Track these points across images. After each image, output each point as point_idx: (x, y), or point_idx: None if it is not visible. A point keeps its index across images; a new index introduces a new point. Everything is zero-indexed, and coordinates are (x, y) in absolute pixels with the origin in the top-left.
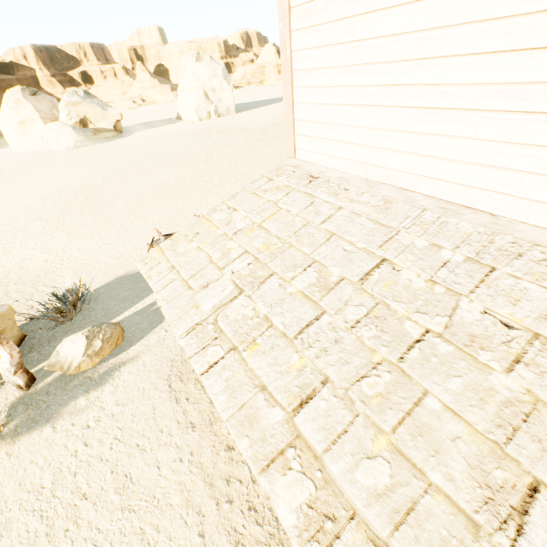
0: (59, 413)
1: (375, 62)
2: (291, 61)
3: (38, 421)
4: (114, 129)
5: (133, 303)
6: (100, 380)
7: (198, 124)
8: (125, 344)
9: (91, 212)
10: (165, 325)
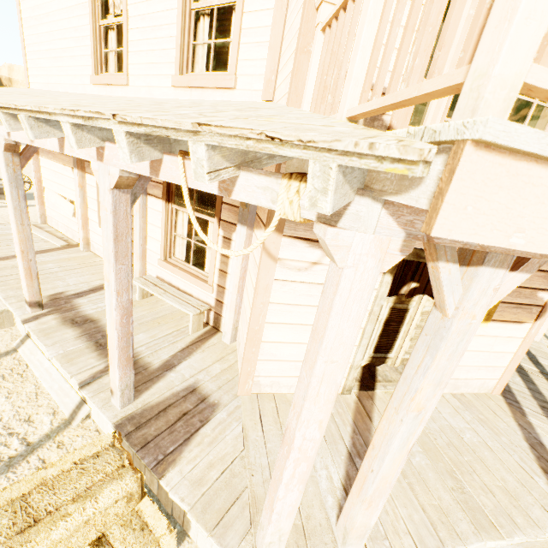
0: None
1: (44, 42)
2: (24, 40)
3: None
4: None
5: None
6: None
7: None
8: None
9: None
10: None
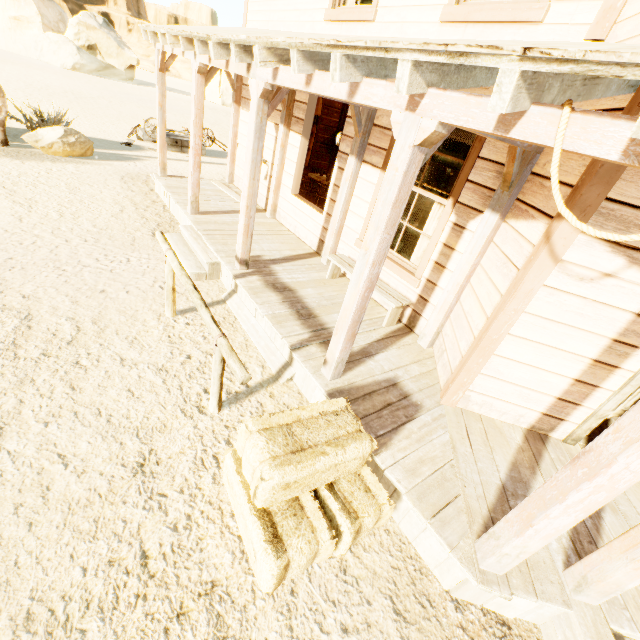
0: (28, 160)
1: None
2: None
3: (10, 158)
4: (125, 73)
5: (106, 149)
6: (66, 162)
7: (220, 106)
8: (92, 158)
9: (81, 106)
10: (130, 163)
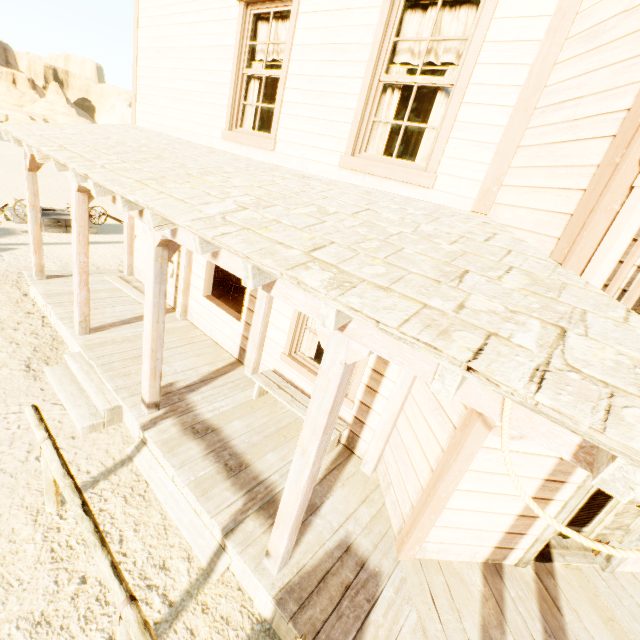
0: None
1: (163, 78)
2: (137, 71)
3: None
4: None
5: None
6: None
7: None
8: None
9: None
10: None
